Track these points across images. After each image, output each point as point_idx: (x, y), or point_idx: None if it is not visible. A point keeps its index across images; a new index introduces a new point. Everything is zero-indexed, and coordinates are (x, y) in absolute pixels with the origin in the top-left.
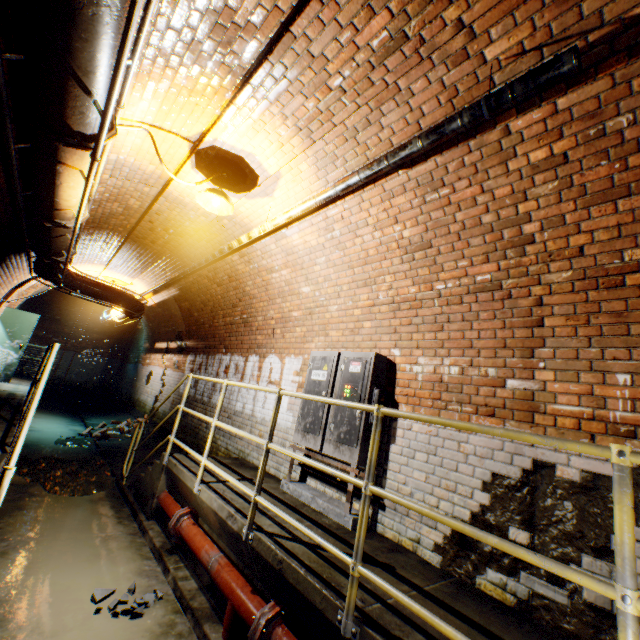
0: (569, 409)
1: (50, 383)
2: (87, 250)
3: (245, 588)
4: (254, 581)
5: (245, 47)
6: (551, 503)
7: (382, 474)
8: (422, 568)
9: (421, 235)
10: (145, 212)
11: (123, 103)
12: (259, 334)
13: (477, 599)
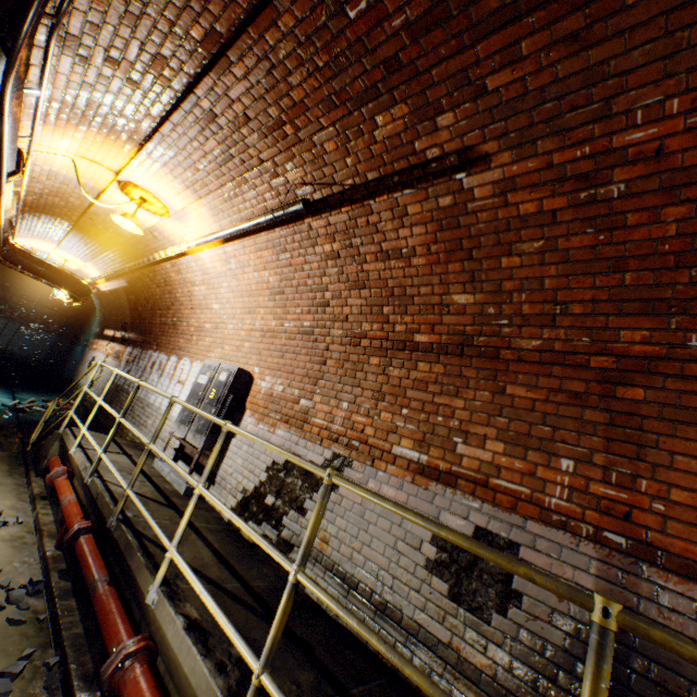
0: (320, 422)
1: None
2: (36, 228)
3: (79, 515)
4: (91, 515)
5: (136, 128)
6: (292, 480)
7: (222, 459)
8: (212, 518)
9: (279, 283)
10: (87, 210)
11: (32, 155)
12: (182, 338)
13: (230, 535)
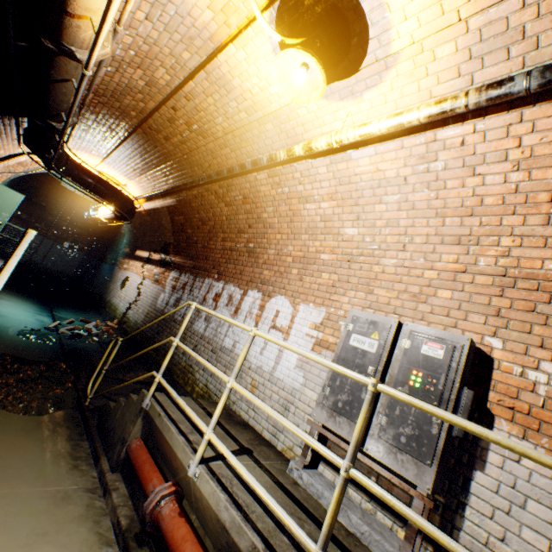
0: None
1: (25, 266)
2: (87, 134)
3: None
4: None
5: None
6: None
7: (455, 508)
8: None
9: None
10: (170, 95)
11: None
12: (266, 269)
13: None
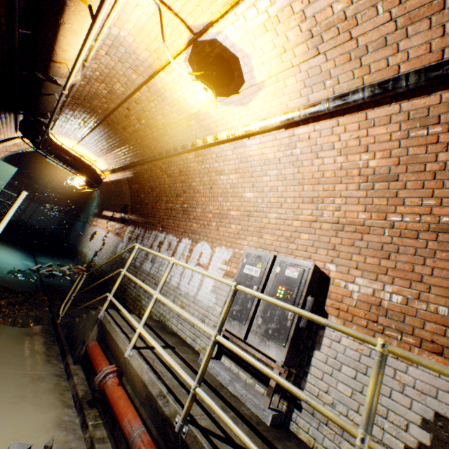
0: None
1: (15, 223)
2: (67, 124)
3: None
4: None
5: None
6: None
7: (302, 375)
8: None
9: (389, 167)
10: (125, 99)
11: None
12: (195, 222)
13: None
